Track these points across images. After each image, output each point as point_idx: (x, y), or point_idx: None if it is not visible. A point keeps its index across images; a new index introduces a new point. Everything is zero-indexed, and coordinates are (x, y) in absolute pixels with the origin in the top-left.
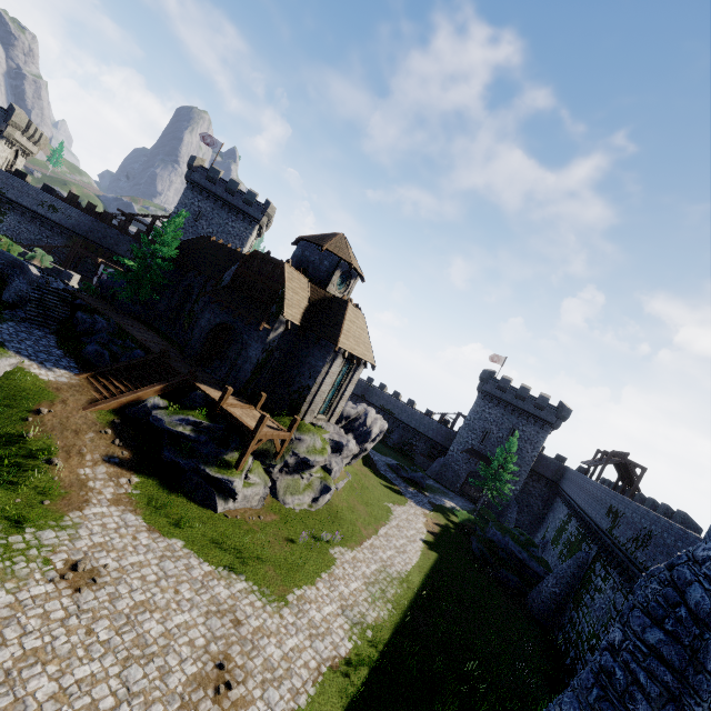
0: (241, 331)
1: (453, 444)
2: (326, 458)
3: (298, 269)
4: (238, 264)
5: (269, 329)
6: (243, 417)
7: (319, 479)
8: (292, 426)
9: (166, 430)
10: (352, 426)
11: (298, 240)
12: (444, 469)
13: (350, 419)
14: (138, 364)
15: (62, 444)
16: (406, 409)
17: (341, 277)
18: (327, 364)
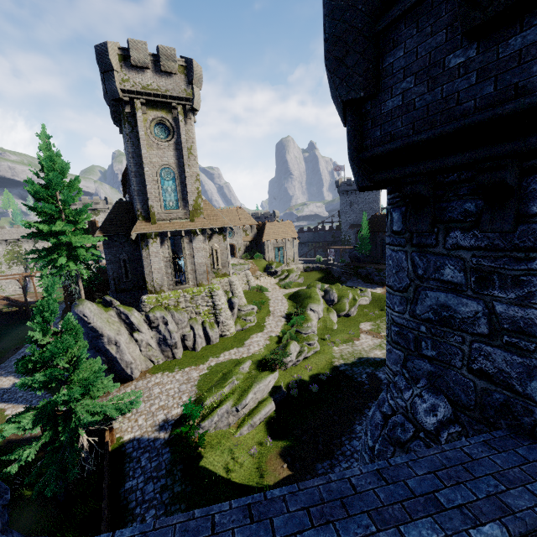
0: None
1: None
2: None
3: None
4: None
5: None
6: None
7: None
8: None
9: None
10: None
11: None
12: None
13: None
14: None
15: None
16: None
17: None
18: None
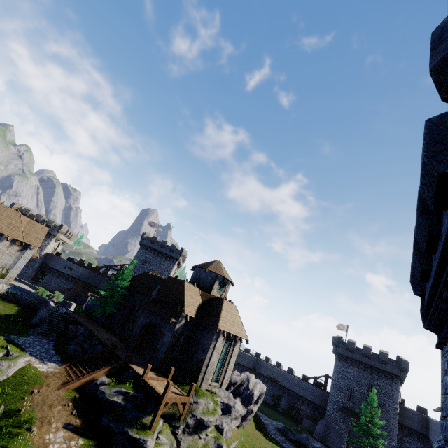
0: (160, 325)
1: (328, 404)
2: (216, 417)
3: (193, 283)
4: (160, 285)
5: (176, 322)
6: (157, 386)
7: (213, 438)
8: (190, 390)
9: (106, 400)
10: (239, 390)
11: (193, 267)
12: (327, 430)
13: (237, 385)
14: (97, 355)
15: (40, 416)
16: (286, 376)
17: (219, 284)
18: (213, 342)
